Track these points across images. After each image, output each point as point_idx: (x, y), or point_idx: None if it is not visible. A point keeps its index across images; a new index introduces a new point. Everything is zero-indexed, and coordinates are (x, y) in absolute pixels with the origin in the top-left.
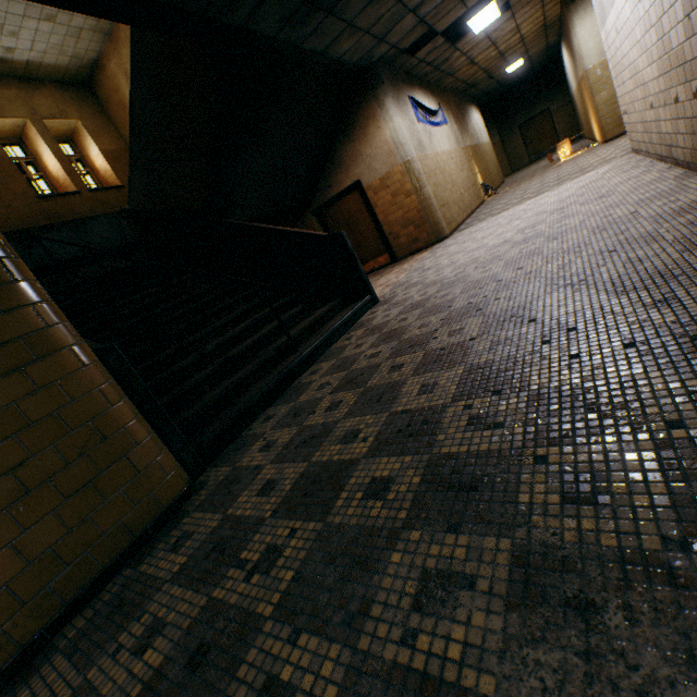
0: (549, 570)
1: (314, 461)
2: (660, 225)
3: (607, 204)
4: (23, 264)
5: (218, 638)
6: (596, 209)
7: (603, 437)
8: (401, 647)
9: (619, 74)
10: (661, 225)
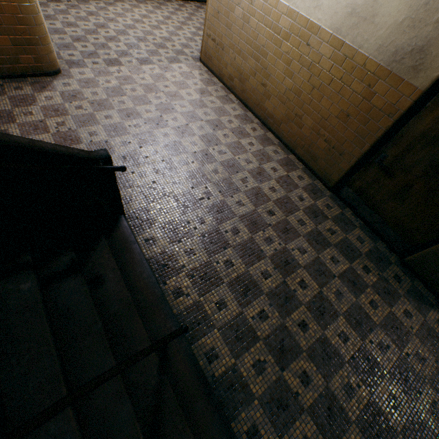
0: (435, 384)
1: (354, 419)
2: (315, 201)
3: (258, 149)
4: None
5: None
6: (256, 152)
7: (407, 337)
8: None
9: (227, 18)
10: (316, 202)
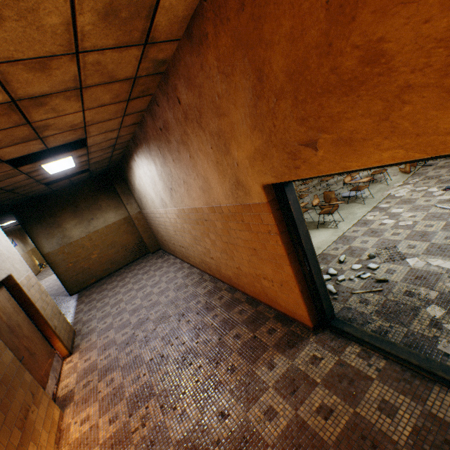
0: None
1: None
2: None
3: None
4: None
5: None
6: None
7: None
8: None
9: None
10: None
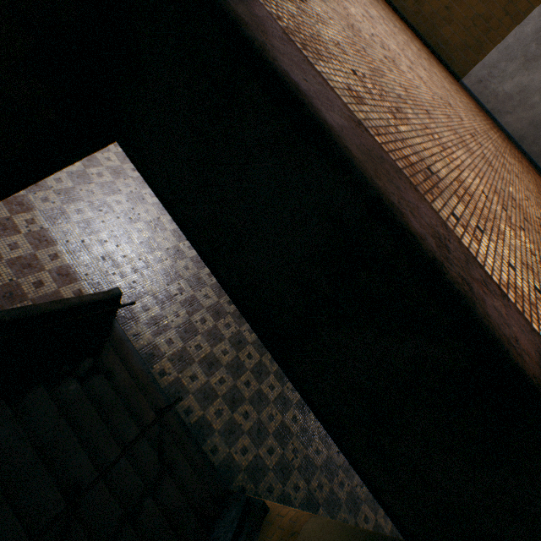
0: None
1: (272, 432)
2: None
3: None
4: (304, 513)
5: (305, 464)
6: None
7: None
8: (319, 428)
9: None
10: None
